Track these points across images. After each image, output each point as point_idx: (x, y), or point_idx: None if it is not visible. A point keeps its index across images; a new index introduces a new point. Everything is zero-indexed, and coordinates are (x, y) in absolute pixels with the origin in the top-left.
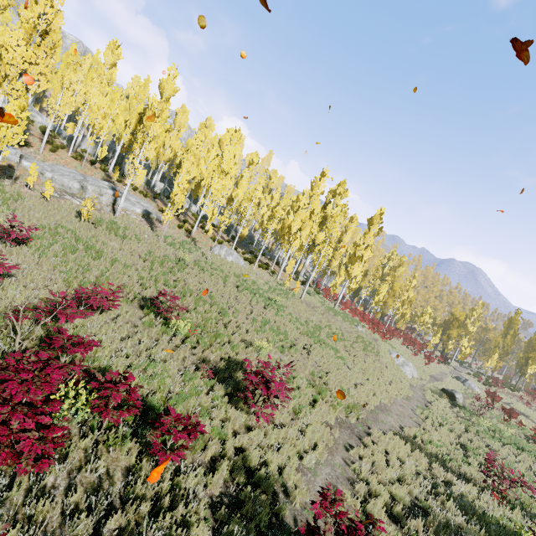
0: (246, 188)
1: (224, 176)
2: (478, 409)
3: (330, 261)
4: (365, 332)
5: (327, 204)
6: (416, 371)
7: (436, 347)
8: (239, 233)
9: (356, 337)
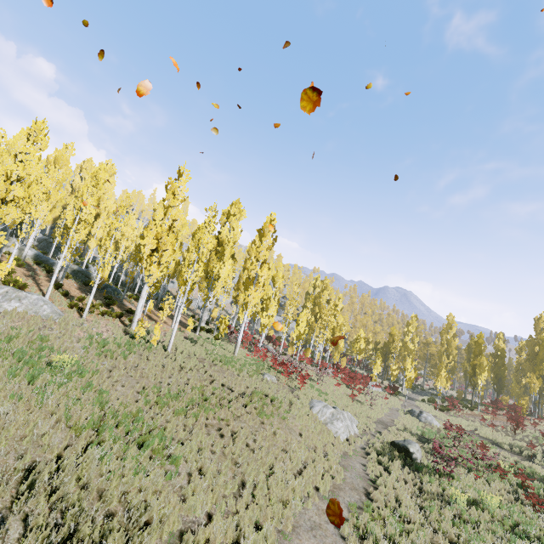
0: (93, 212)
1: (28, 187)
2: (443, 467)
3: (237, 296)
4: (279, 380)
5: (222, 228)
6: (356, 421)
7: (383, 376)
8: (57, 267)
9: (251, 395)
